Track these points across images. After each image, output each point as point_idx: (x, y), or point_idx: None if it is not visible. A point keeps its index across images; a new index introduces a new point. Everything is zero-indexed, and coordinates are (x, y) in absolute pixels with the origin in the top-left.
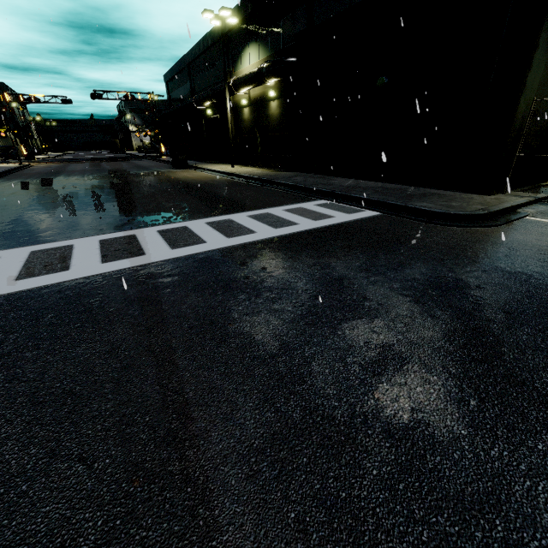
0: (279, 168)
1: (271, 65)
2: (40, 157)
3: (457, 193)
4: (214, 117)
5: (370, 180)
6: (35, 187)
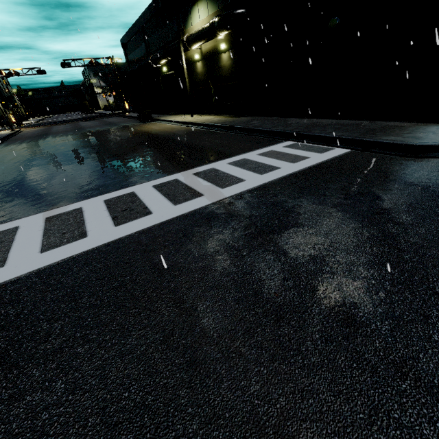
0: (233, 114)
1: (222, 18)
2: (26, 123)
3: (414, 123)
4: (169, 74)
5: (322, 118)
6: (30, 151)
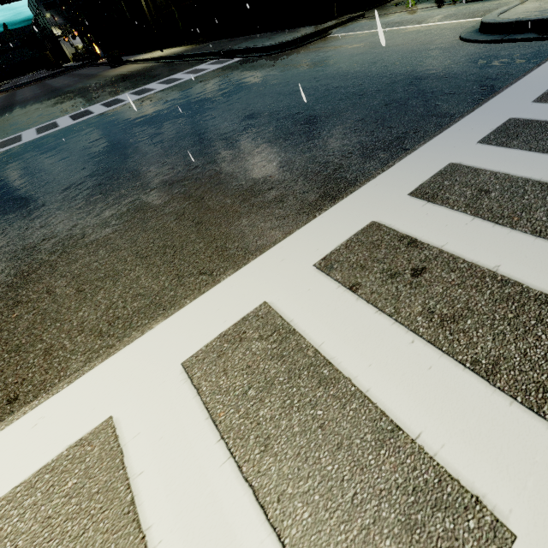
0: (201, 41)
1: None
2: None
3: (306, 27)
4: None
5: (261, 33)
6: (5, 111)
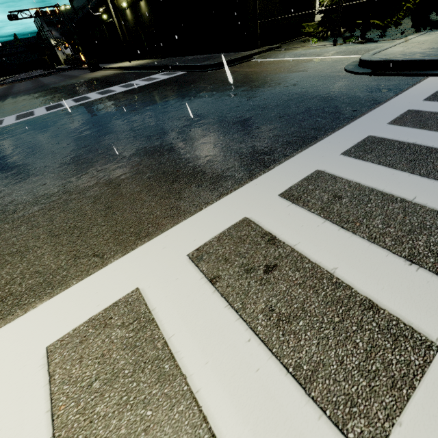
0: (160, 57)
1: None
2: None
3: (237, 53)
4: (110, 21)
5: (204, 54)
6: None
